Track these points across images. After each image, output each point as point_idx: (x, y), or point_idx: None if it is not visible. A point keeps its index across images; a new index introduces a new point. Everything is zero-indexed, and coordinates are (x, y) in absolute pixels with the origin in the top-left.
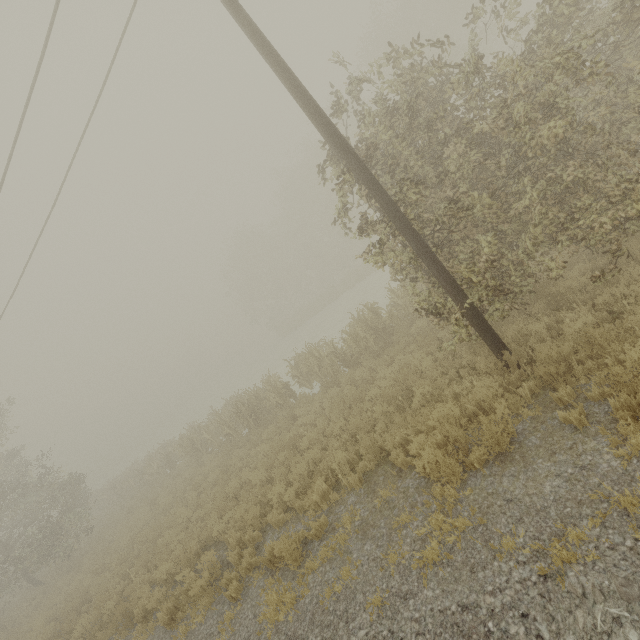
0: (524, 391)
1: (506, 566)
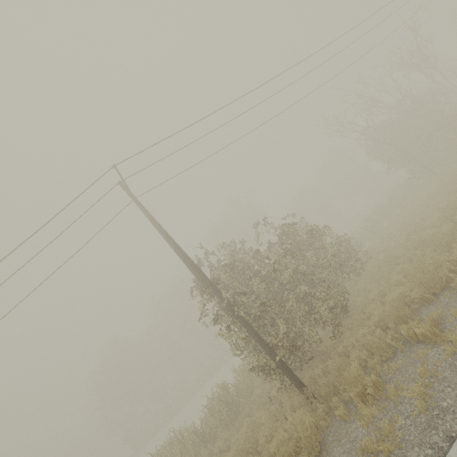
0: (319, 410)
1: None
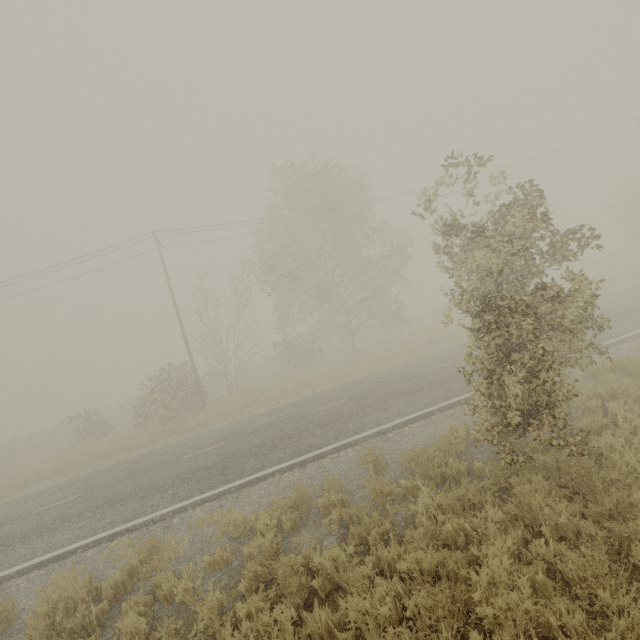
0: None
1: None
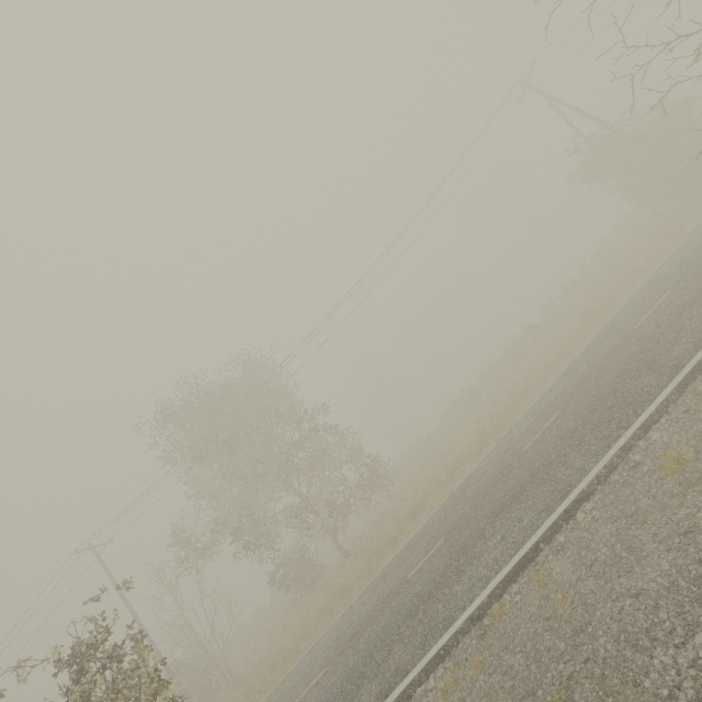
0: None
1: None
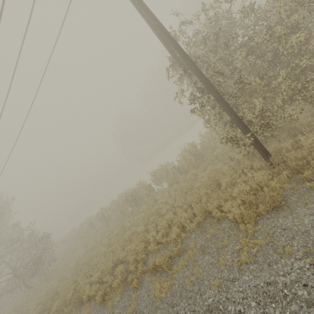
0: (283, 175)
1: (289, 261)
